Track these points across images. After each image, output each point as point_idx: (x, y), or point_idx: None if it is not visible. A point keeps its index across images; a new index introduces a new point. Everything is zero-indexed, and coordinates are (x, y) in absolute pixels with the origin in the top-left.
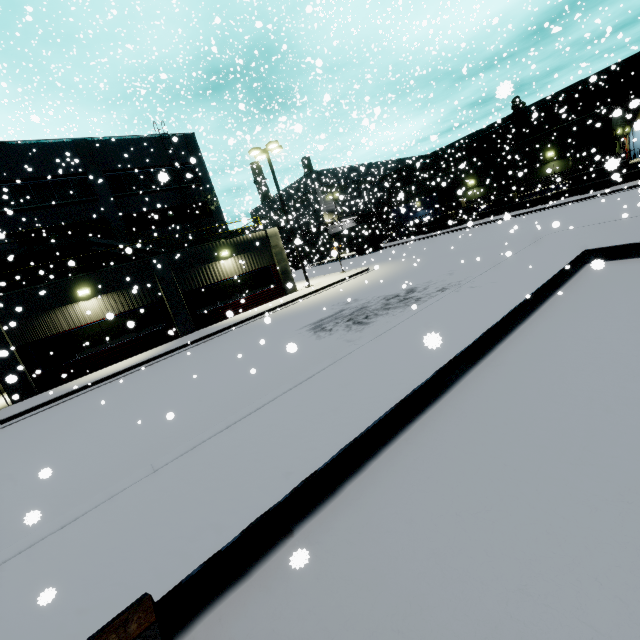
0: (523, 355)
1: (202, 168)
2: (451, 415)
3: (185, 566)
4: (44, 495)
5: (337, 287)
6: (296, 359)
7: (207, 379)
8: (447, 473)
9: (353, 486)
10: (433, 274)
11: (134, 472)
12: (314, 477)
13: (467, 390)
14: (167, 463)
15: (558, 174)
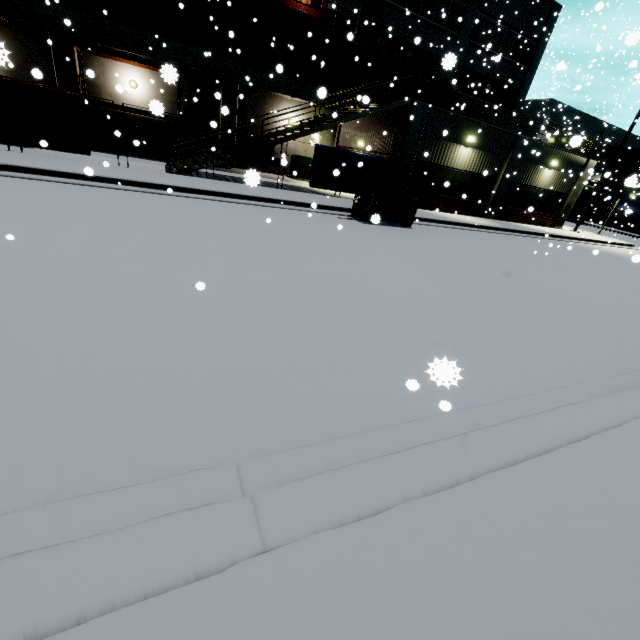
0: None
1: (540, 52)
2: None
3: None
4: None
5: (621, 249)
6: None
7: None
8: None
9: None
10: None
11: None
12: None
13: None
14: None
15: None
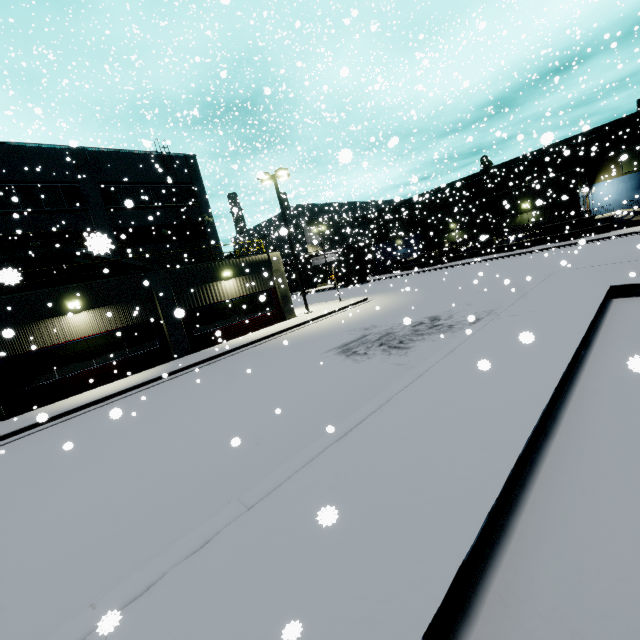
0: (619, 380)
1: (201, 189)
2: (586, 441)
3: (398, 639)
4: (75, 544)
5: (341, 314)
6: (344, 382)
7: (238, 403)
8: (639, 505)
9: (524, 523)
10: (448, 304)
11: (202, 511)
12: (492, 512)
13: (583, 414)
14: (261, 498)
15: (532, 224)
